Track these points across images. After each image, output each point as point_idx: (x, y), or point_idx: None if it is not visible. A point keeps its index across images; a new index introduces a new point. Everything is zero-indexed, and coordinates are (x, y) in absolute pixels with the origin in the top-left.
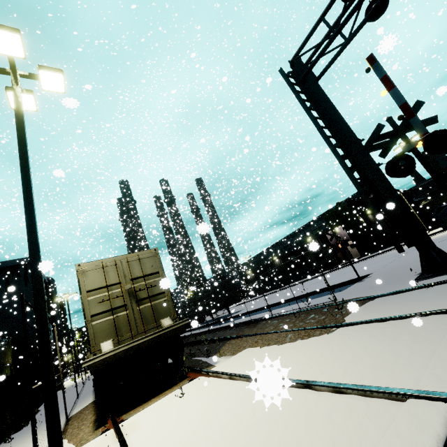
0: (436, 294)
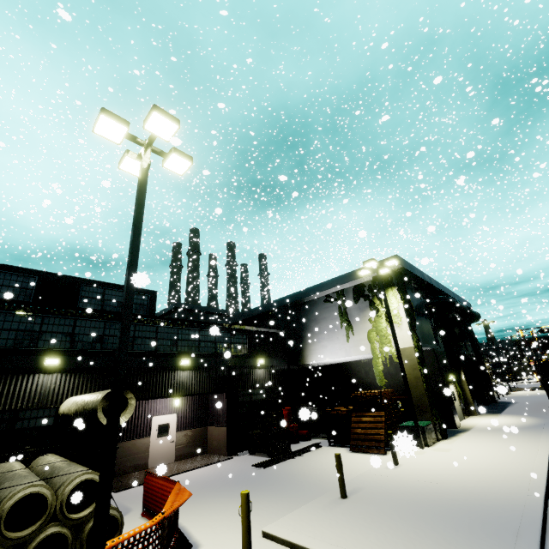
0: None
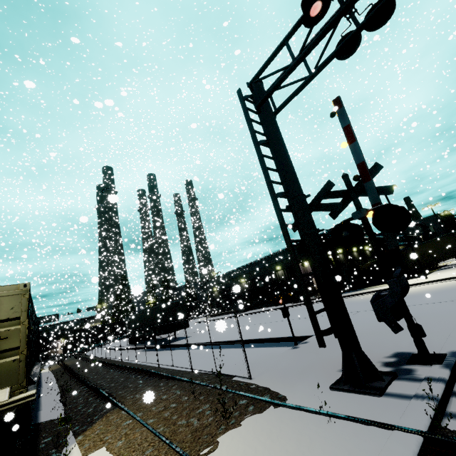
0: (328, 449)
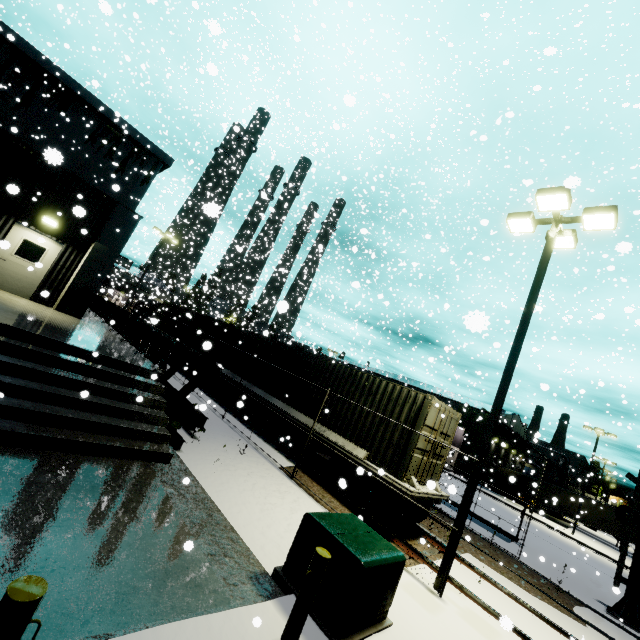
0: None
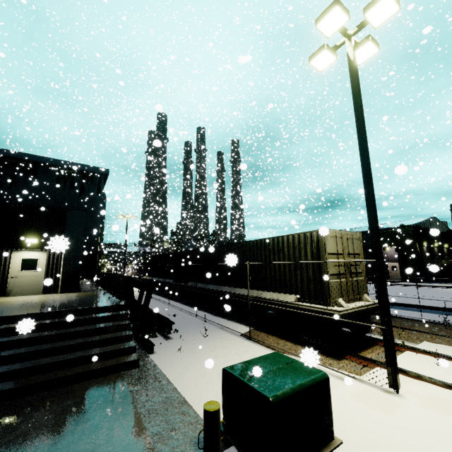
0: None
